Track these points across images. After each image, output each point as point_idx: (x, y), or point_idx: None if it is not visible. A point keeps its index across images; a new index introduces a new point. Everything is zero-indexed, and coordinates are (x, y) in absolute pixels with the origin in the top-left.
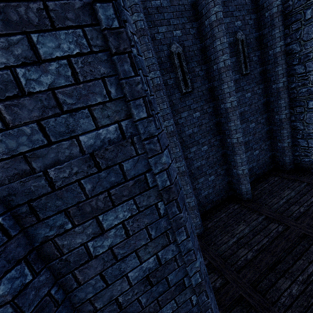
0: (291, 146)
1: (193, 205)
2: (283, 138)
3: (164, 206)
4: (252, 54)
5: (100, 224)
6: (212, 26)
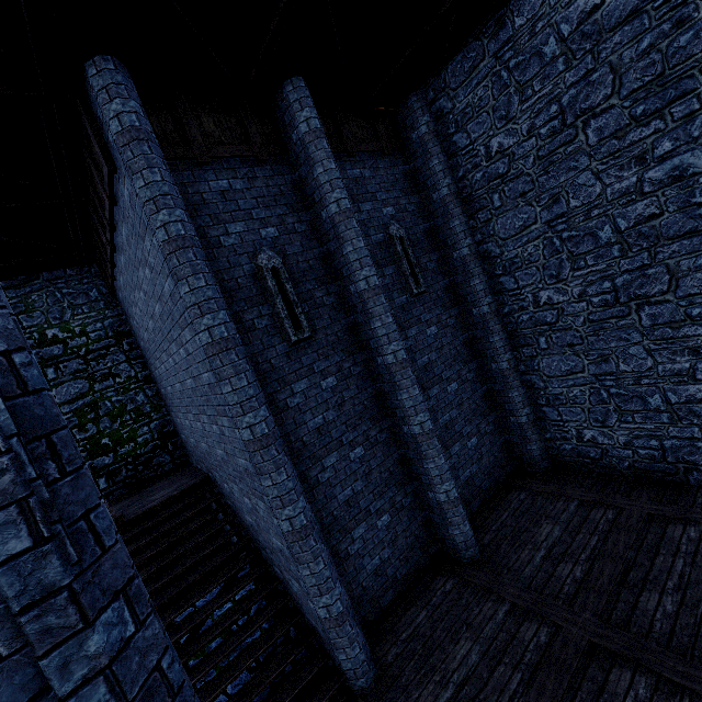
0: (535, 422)
1: (339, 610)
2: (517, 407)
3: None
4: (425, 257)
5: None
6: (334, 221)
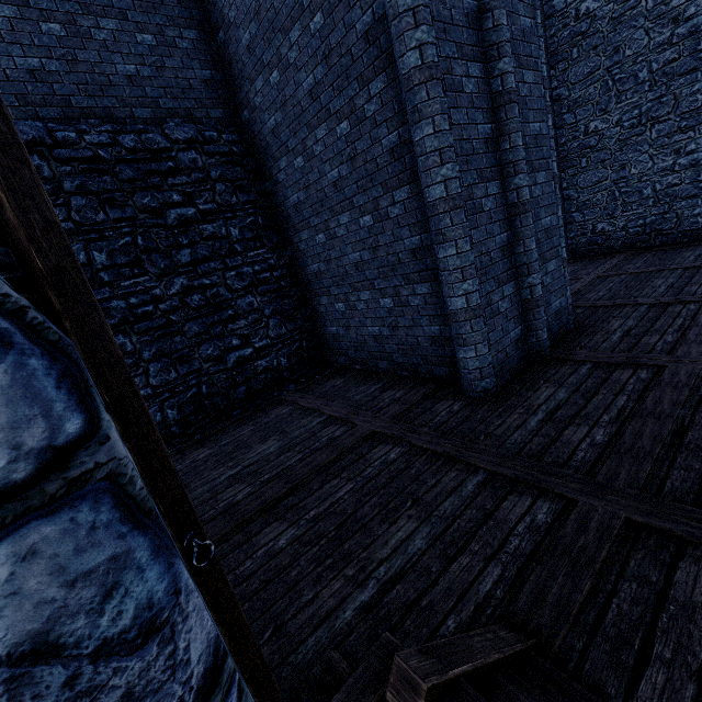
0: (565, 226)
1: None
2: None
3: (543, 91)
4: None
5: (523, 77)
6: None
